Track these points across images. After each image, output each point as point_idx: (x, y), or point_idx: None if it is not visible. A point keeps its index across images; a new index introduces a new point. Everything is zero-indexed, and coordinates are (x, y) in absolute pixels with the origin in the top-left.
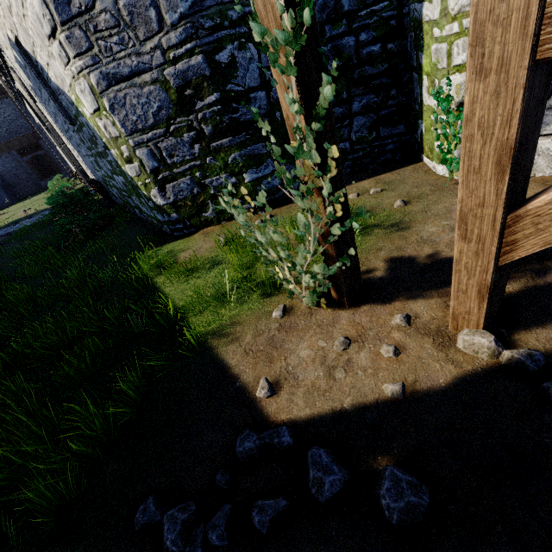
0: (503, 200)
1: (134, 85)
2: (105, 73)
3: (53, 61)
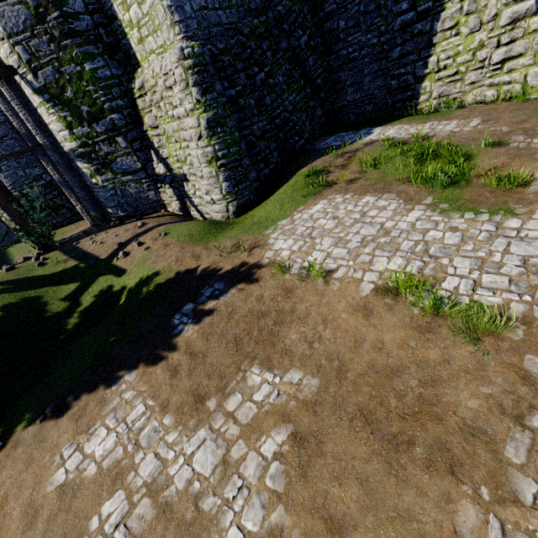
0: None
1: None
2: None
3: None
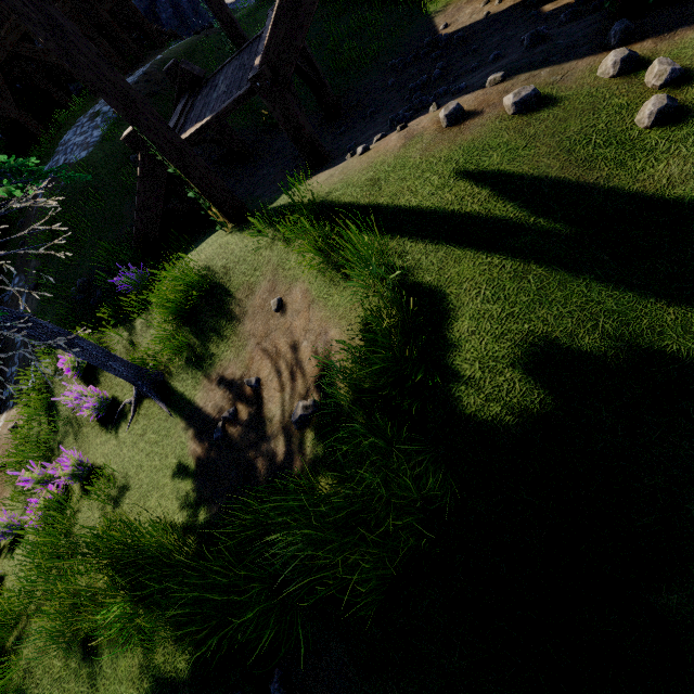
0: None
1: None
2: None
3: None
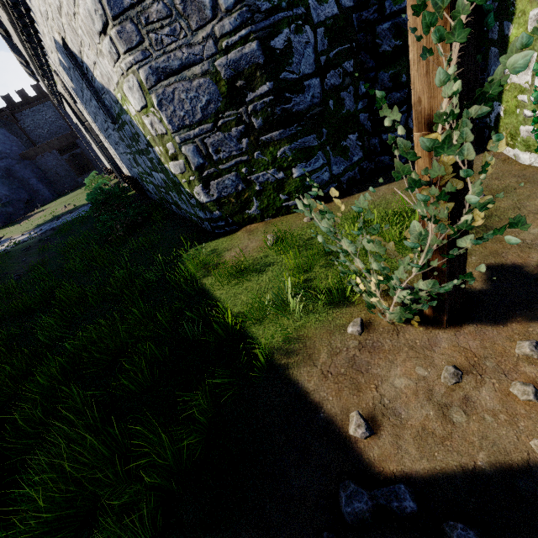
0: None
1: (183, 79)
2: (155, 68)
3: (102, 59)
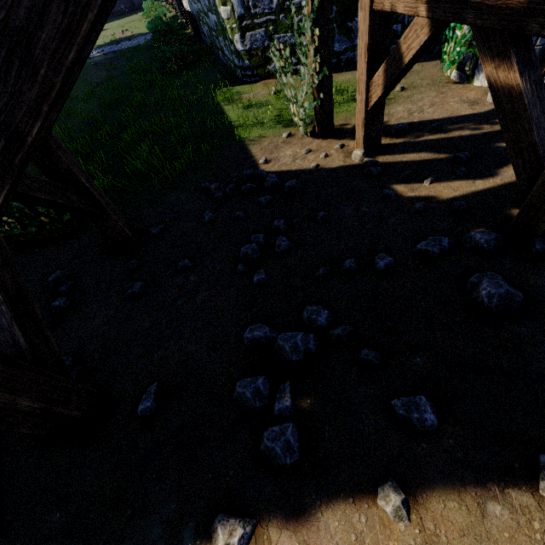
0: (366, 72)
1: None
2: None
3: None
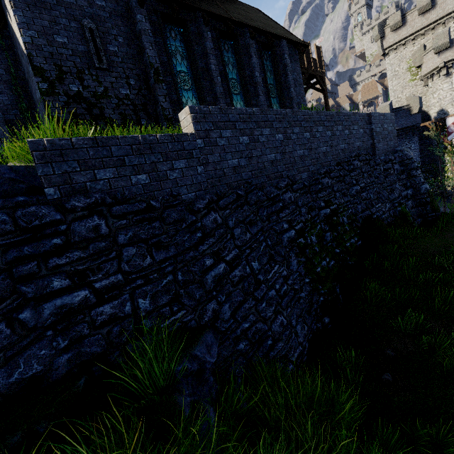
0: None
1: None
2: None
3: None
